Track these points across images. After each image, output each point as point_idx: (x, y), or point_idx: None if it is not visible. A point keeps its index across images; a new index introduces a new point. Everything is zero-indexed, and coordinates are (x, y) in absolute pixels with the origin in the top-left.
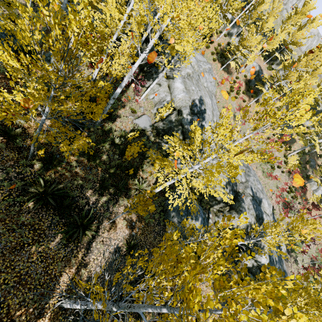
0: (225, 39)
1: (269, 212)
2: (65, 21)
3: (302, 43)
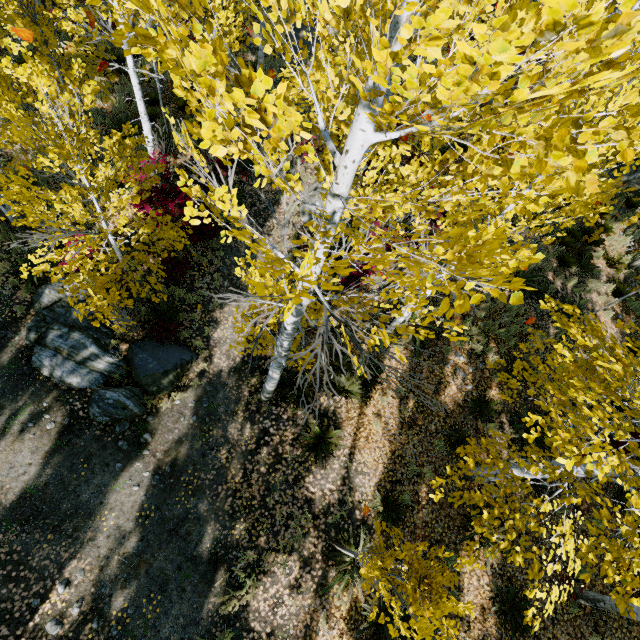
0: None
1: None
2: None
3: None
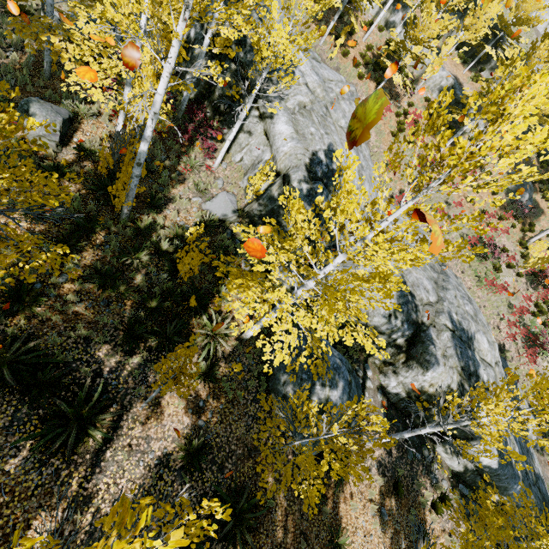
0: (380, 37)
1: (492, 359)
2: (47, 34)
3: (538, 17)
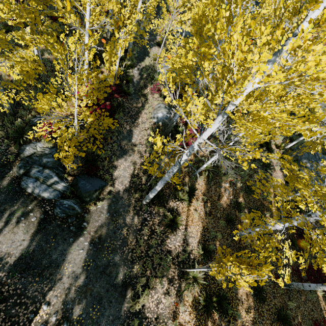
0: None
1: None
2: None
3: None
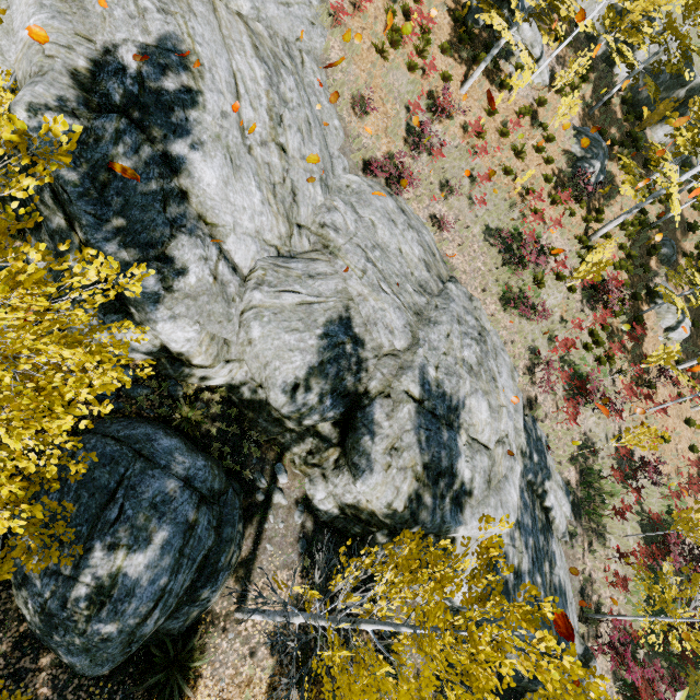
0: None
1: (492, 437)
2: None
3: None
